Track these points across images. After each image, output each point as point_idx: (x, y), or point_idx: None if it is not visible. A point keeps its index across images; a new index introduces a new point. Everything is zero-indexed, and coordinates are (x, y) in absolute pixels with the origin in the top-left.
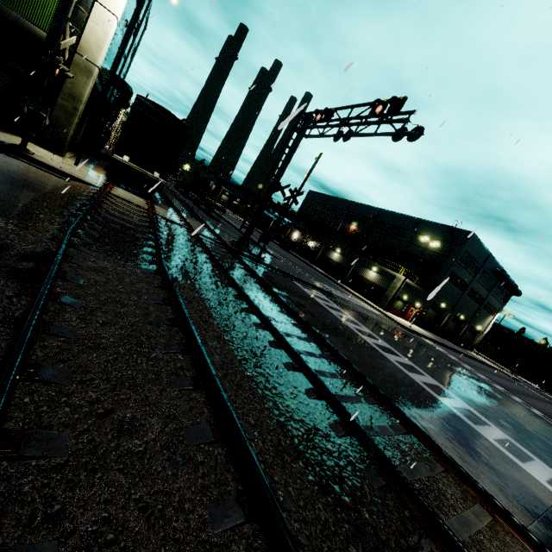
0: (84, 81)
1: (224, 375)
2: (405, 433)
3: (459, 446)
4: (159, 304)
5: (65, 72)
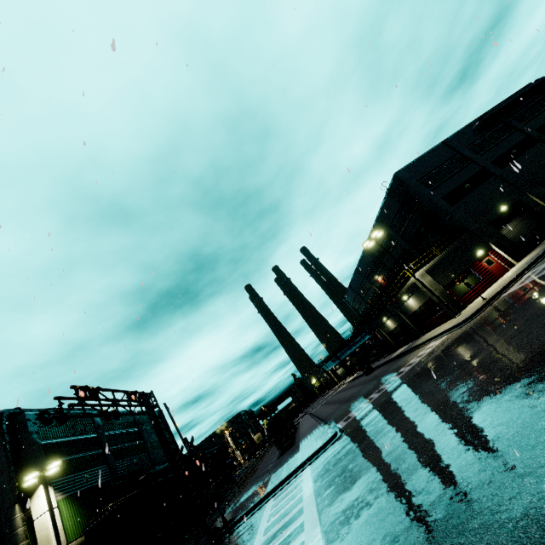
0: None
1: None
2: None
3: None
4: None
5: None
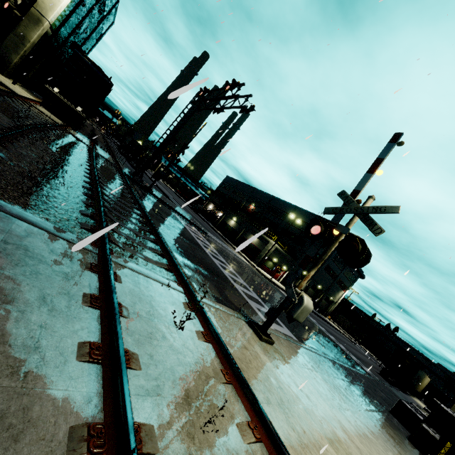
0: (35, 27)
1: (18, 153)
2: (153, 242)
3: (209, 282)
4: (3, 127)
5: (14, 11)
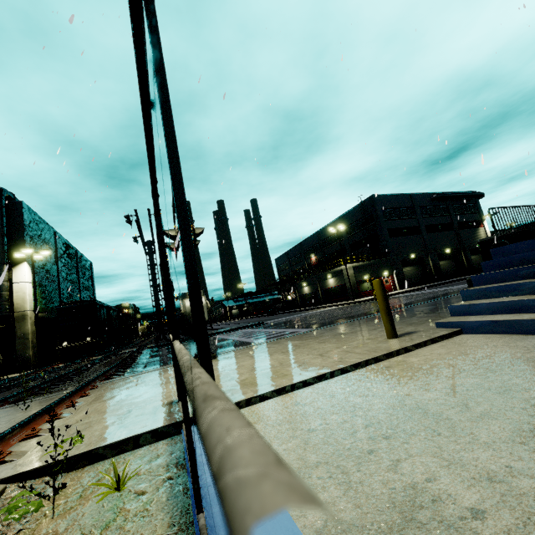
0: (25, 322)
1: None
2: None
3: None
4: None
5: None
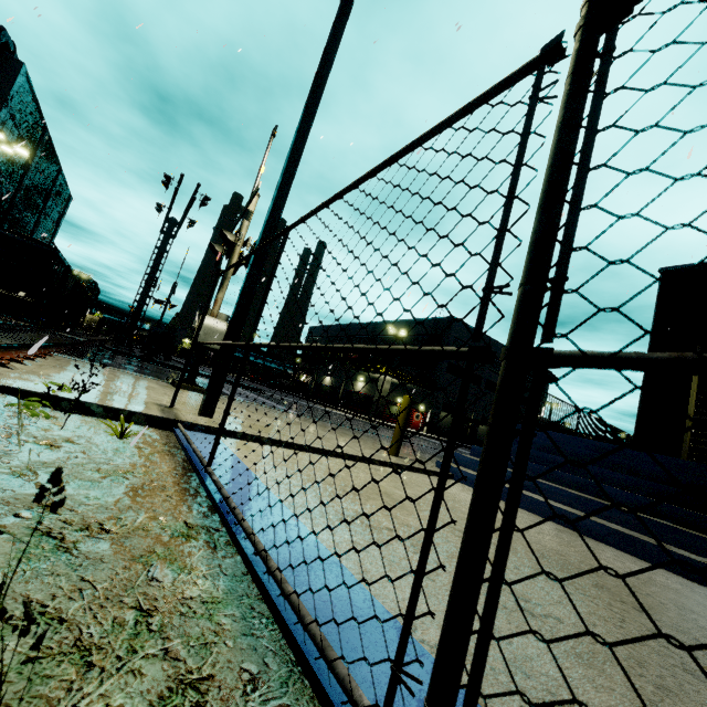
0: None
1: None
2: None
3: None
4: None
5: None
